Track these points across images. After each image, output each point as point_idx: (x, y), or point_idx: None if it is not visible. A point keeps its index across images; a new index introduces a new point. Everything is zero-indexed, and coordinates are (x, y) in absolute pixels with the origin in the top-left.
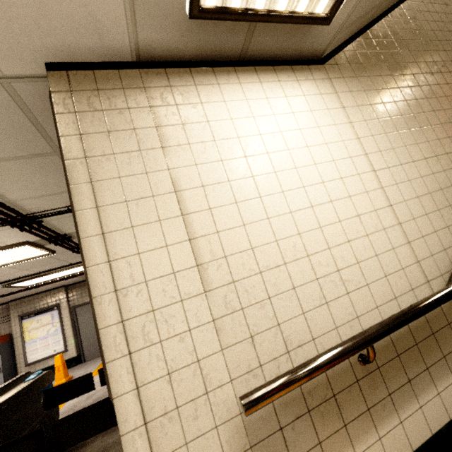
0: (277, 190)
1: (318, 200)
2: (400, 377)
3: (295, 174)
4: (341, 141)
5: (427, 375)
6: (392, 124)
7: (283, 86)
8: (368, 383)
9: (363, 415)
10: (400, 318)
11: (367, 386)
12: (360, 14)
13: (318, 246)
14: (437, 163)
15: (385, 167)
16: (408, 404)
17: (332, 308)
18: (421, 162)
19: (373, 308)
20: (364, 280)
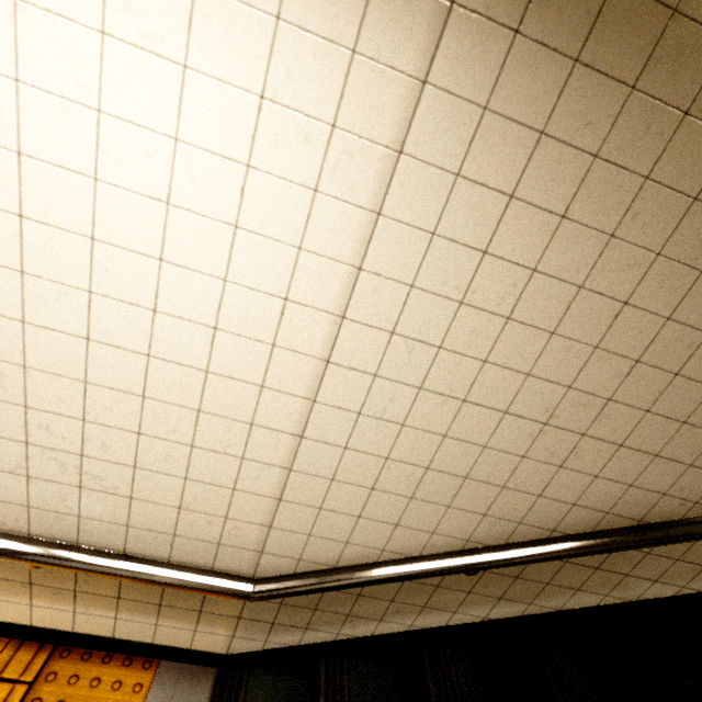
0: (7, 260)
1: (114, 336)
2: (106, 589)
3: (82, 253)
4: (294, 247)
5: (155, 608)
6: (516, 292)
7: None
8: (48, 569)
9: (19, 583)
10: (103, 568)
11: (44, 571)
12: None
13: (61, 406)
14: (528, 437)
15: (367, 371)
16: (99, 609)
17: (35, 486)
18: (486, 414)
19: (120, 523)
20: (128, 491)
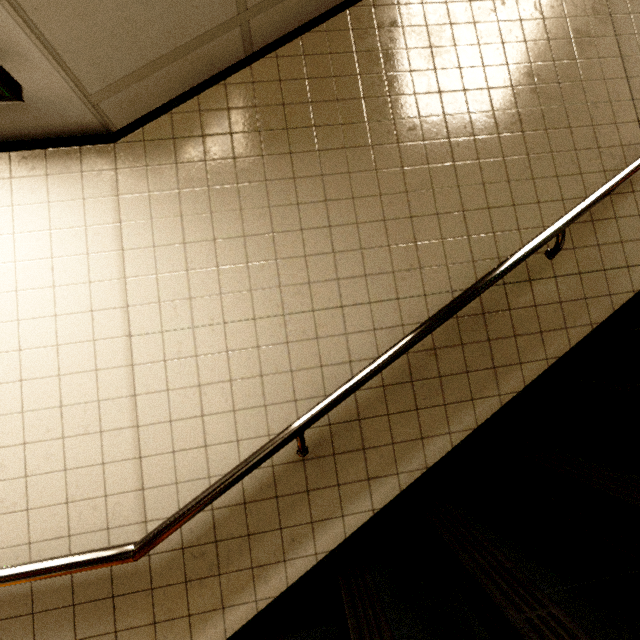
0: None
1: None
2: None
3: None
4: (86, 283)
5: None
6: (212, 253)
7: (15, 187)
8: None
9: None
10: (2, 575)
11: None
12: (144, 59)
13: None
14: (280, 328)
15: (155, 331)
16: None
17: None
18: (243, 325)
19: (23, 543)
20: (25, 503)
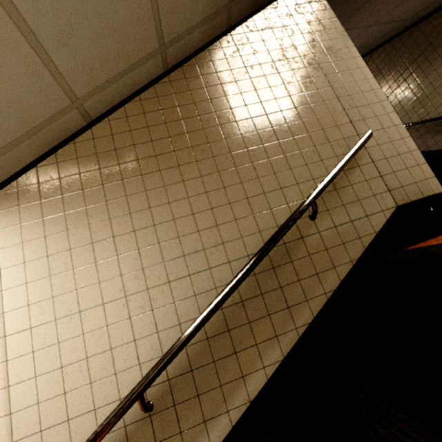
0: None
1: None
2: None
3: None
4: None
5: None
6: (69, 259)
7: None
8: None
9: None
10: None
11: None
12: (6, 141)
13: None
14: (123, 307)
15: (25, 328)
16: None
17: None
18: (95, 310)
19: None
20: None
